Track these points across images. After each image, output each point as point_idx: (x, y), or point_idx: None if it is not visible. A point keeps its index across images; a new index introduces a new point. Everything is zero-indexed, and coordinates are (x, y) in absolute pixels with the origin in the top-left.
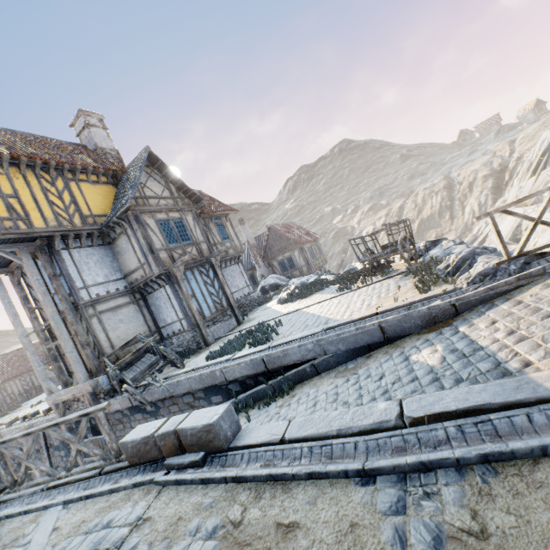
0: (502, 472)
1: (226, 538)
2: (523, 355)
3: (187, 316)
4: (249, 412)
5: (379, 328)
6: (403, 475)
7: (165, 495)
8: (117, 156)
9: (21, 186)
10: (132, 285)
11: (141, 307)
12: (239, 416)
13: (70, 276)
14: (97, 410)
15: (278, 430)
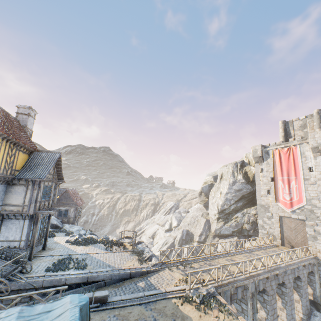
0: (157, 302)
1: (118, 316)
2: (159, 286)
3: (28, 240)
4: None
5: (130, 273)
6: (146, 303)
7: (91, 314)
8: (31, 133)
9: (3, 149)
10: (5, 212)
11: None
12: None
13: None
14: (64, 288)
15: (120, 298)
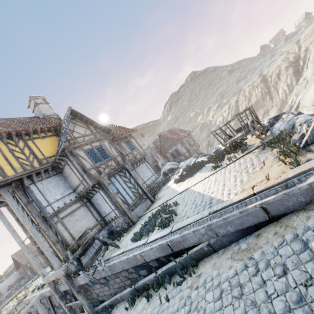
0: None
1: None
2: None
3: (117, 207)
4: (167, 288)
5: (261, 209)
6: None
7: None
8: (57, 118)
9: None
10: (79, 195)
11: (88, 207)
12: (161, 290)
13: (38, 200)
14: None
15: None
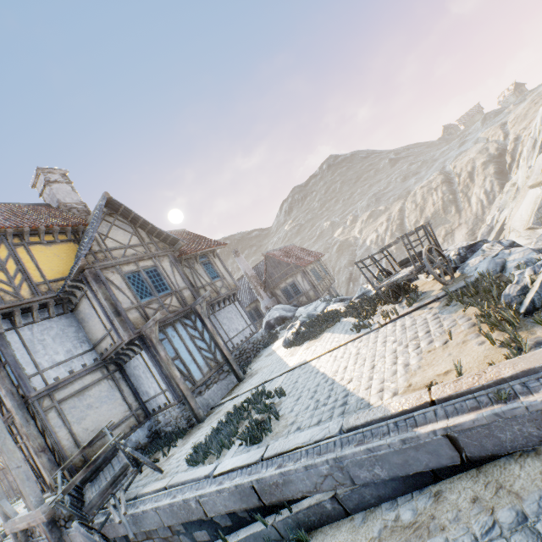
0: None
1: None
2: None
3: (171, 386)
4: None
5: (447, 440)
6: None
7: None
8: (84, 209)
9: None
10: (103, 356)
11: (117, 380)
12: None
13: (18, 362)
14: None
15: None
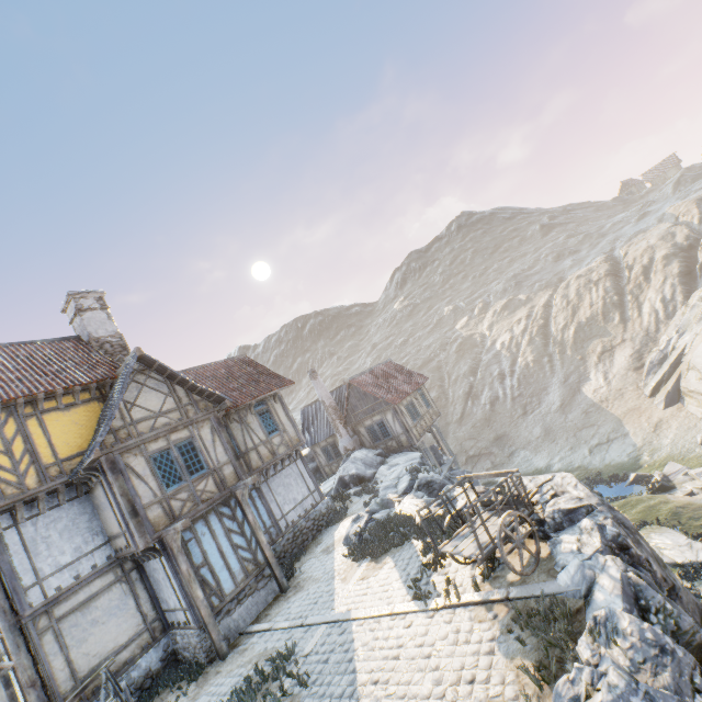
0: None
1: None
2: None
3: (192, 607)
4: None
5: None
6: None
7: None
8: (119, 343)
9: None
10: (117, 554)
11: (133, 583)
12: None
13: (14, 571)
14: None
15: None
